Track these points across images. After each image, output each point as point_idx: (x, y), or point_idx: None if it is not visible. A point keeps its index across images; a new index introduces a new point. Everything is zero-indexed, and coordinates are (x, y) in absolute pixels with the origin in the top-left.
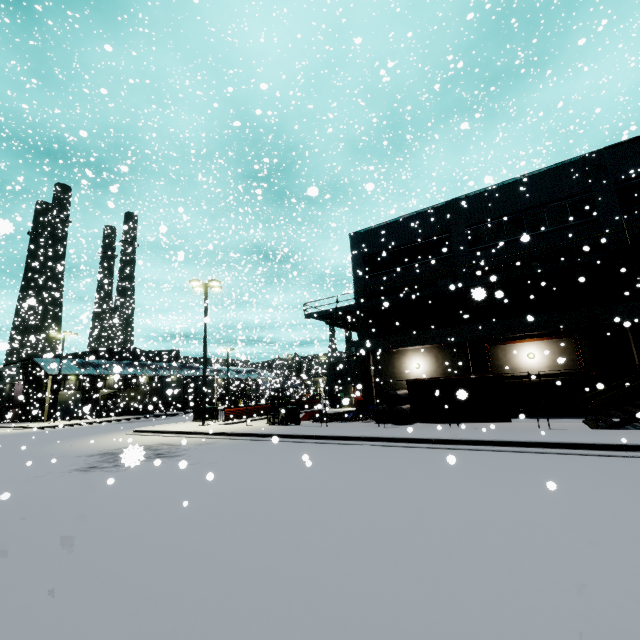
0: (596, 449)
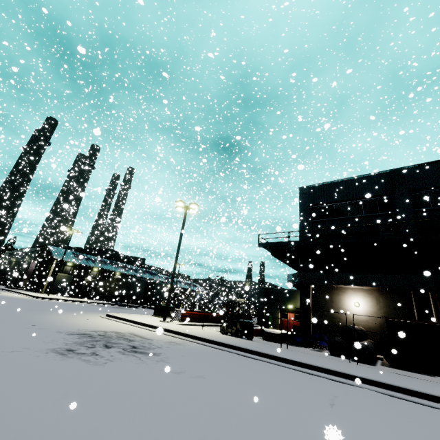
0: None
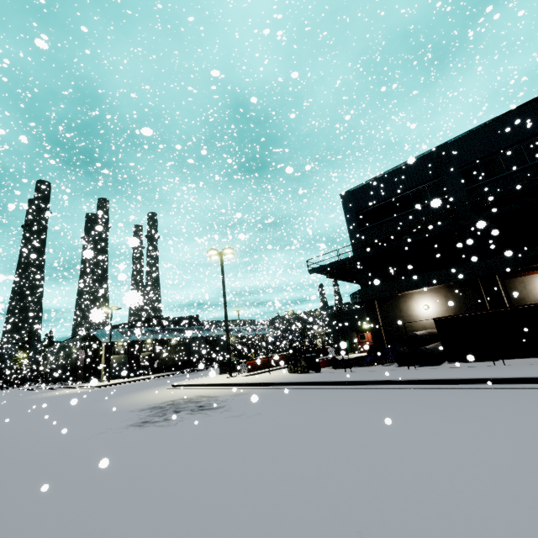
0: None
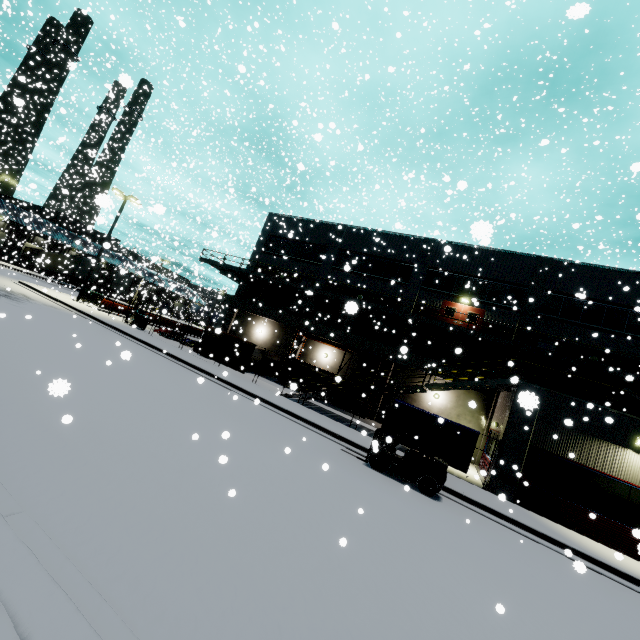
0: (237, 389)
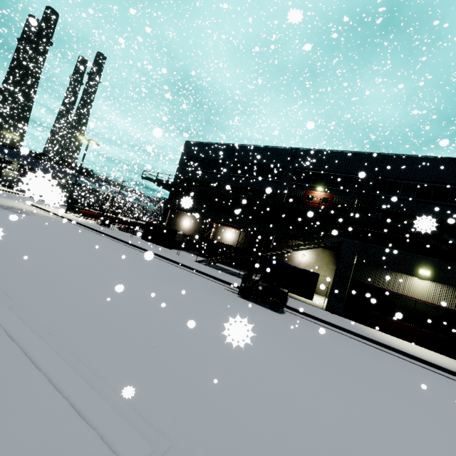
0: (164, 258)
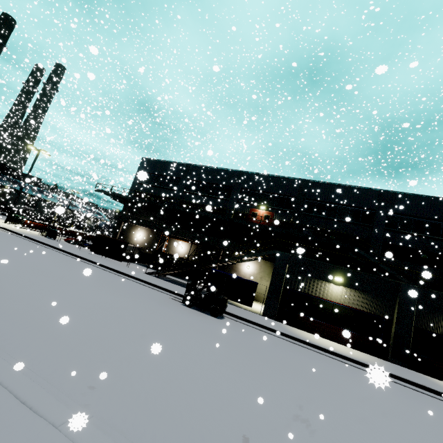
0: (112, 270)
